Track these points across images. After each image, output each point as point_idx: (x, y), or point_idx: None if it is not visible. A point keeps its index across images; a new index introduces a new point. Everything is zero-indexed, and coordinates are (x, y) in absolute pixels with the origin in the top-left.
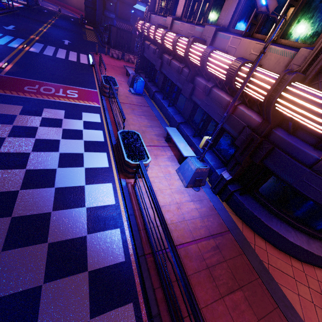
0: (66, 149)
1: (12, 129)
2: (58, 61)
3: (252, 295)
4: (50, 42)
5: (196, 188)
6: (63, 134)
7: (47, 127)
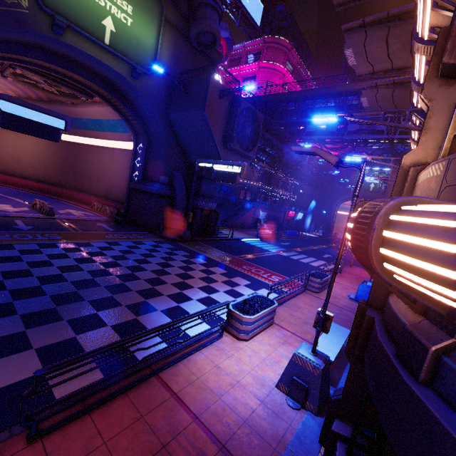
0: (215, 296)
1: (205, 276)
2: (296, 262)
3: None
4: (308, 253)
5: (293, 402)
6: (227, 290)
7: (224, 284)
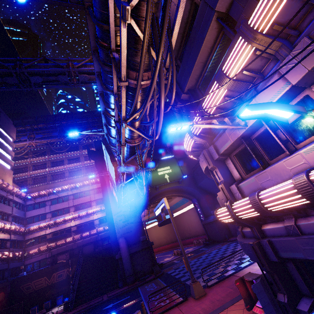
0: None
1: None
2: None
3: (233, 292)
4: None
5: None
6: None
7: None
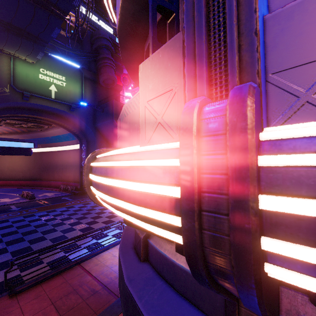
0: None
1: None
2: None
3: None
4: None
5: None
6: None
7: None
